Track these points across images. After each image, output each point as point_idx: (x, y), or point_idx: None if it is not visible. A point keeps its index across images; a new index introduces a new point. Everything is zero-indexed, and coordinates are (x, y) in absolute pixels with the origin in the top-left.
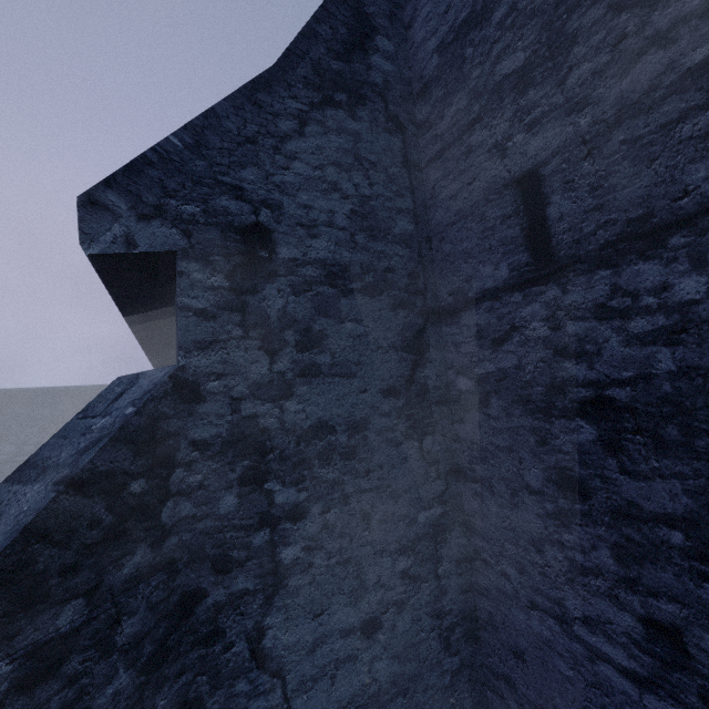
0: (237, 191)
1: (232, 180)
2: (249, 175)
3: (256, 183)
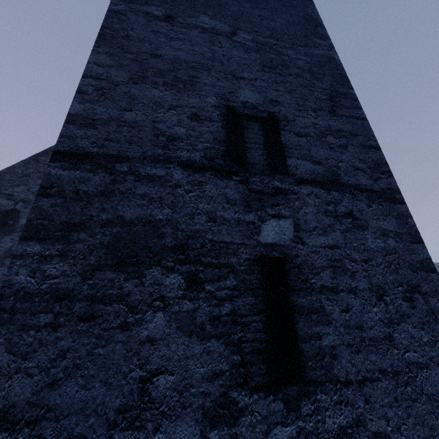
0: (10, 196)
1: (9, 192)
2: (20, 189)
3: (22, 192)
